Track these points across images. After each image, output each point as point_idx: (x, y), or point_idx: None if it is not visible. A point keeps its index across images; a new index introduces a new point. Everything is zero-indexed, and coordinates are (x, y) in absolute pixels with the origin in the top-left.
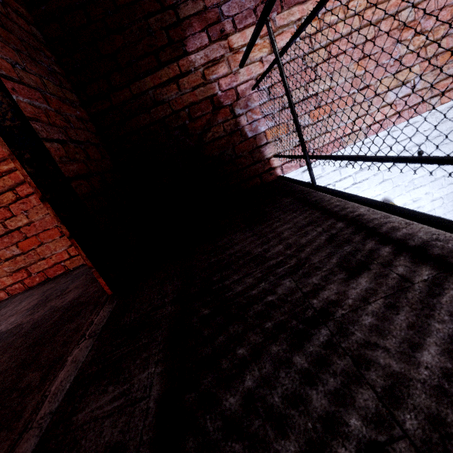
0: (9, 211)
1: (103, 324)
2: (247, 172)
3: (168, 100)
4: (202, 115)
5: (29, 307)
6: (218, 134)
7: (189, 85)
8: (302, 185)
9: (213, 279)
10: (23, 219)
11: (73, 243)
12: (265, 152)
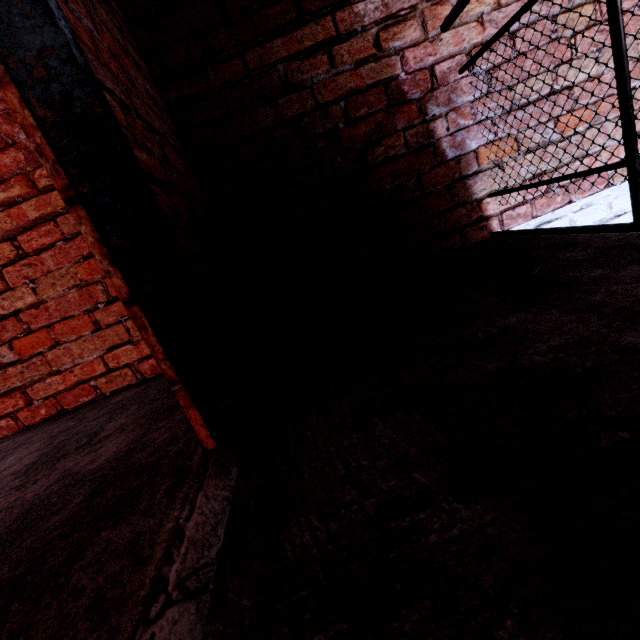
0: (1, 281)
1: (219, 546)
2: (439, 223)
3: (309, 83)
4: (369, 115)
5: (18, 469)
6: (393, 150)
7: (349, 59)
8: (589, 231)
9: (564, 417)
10: (25, 296)
11: (136, 316)
12: (473, 188)
